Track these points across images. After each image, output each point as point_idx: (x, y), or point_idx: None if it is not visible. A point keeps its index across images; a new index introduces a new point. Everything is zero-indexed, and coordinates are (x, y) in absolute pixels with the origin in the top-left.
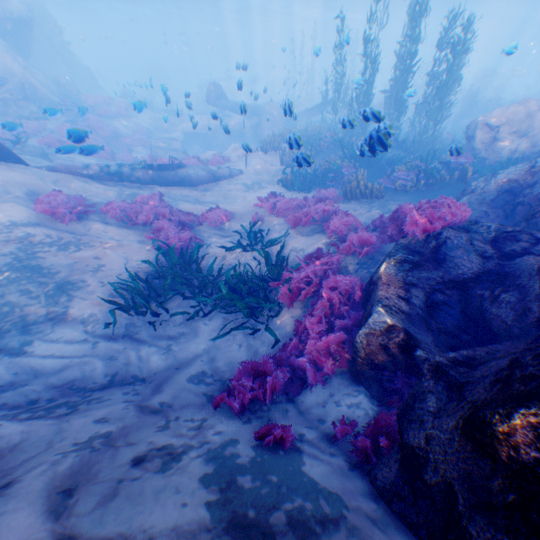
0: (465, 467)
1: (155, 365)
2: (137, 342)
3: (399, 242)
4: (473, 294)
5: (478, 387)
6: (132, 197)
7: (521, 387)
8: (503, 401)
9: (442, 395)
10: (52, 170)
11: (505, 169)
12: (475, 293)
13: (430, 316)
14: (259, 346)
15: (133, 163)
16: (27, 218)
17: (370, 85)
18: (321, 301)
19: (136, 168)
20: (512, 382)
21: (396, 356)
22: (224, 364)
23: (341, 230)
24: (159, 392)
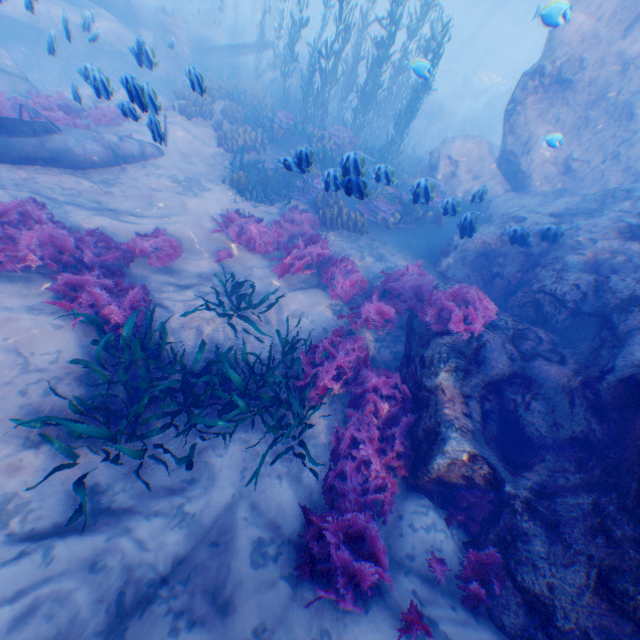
0: (600, 620)
1: (176, 550)
2: (124, 521)
3: (443, 339)
4: (506, 397)
5: (575, 530)
6: None
7: (635, 554)
8: (636, 575)
9: (543, 535)
10: None
11: (482, 230)
12: (507, 395)
13: (483, 426)
14: (303, 472)
15: None
16: None
17: (340, 62)
18: (368, 406)
19: None
20: (617, 541)
21: (478, 484)
22: (273, 513)
23: (349, 291)
24: (233, 611)
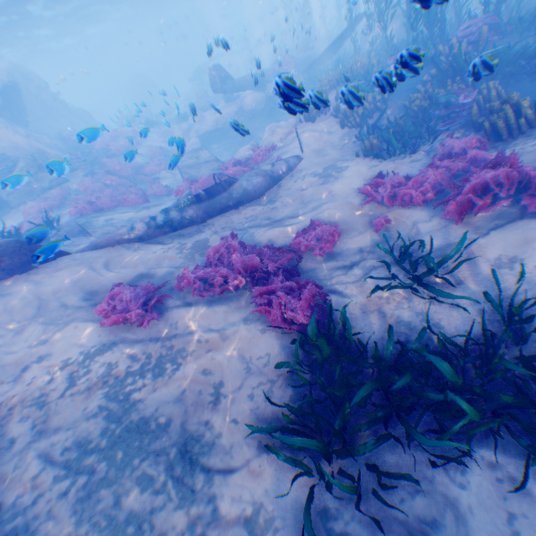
0: None
1: None
2: None
3: None
4: None
5: None
6: (195, 248)
7: None
8: None
9: None
10: (98, 250)
11: None
12: None
13: None
14: None
15: (178, 202)
16: (97, 339)
17: None
18: None
19: (183, 207)
20: None
21: None
22: None
23: None
24: None
